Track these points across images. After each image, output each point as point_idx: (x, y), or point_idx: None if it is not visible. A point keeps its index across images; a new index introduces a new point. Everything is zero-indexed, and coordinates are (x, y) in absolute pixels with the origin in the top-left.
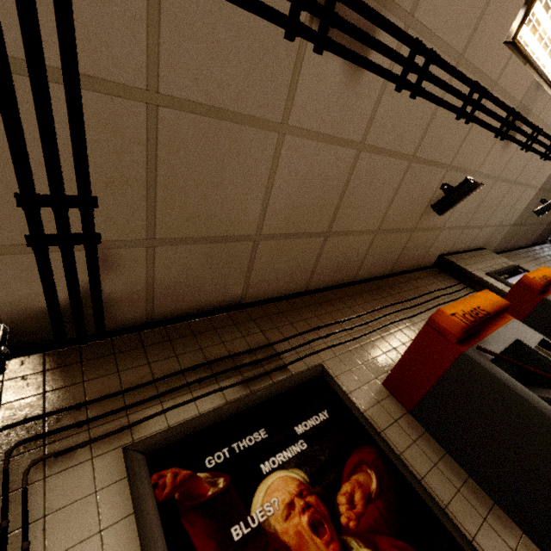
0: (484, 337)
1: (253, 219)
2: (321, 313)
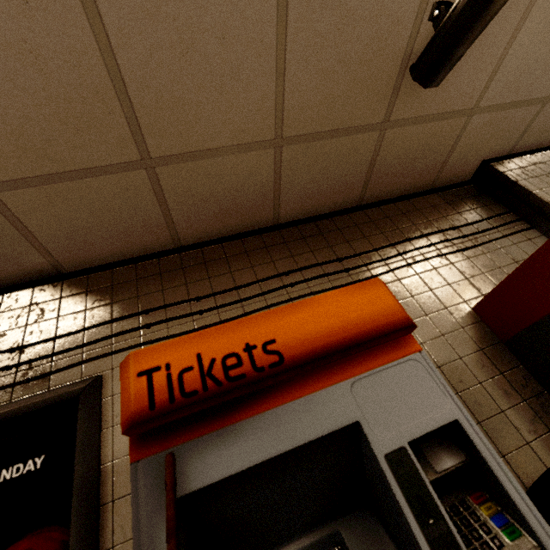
0: (248, 415)
1: None
2: (175, 285)
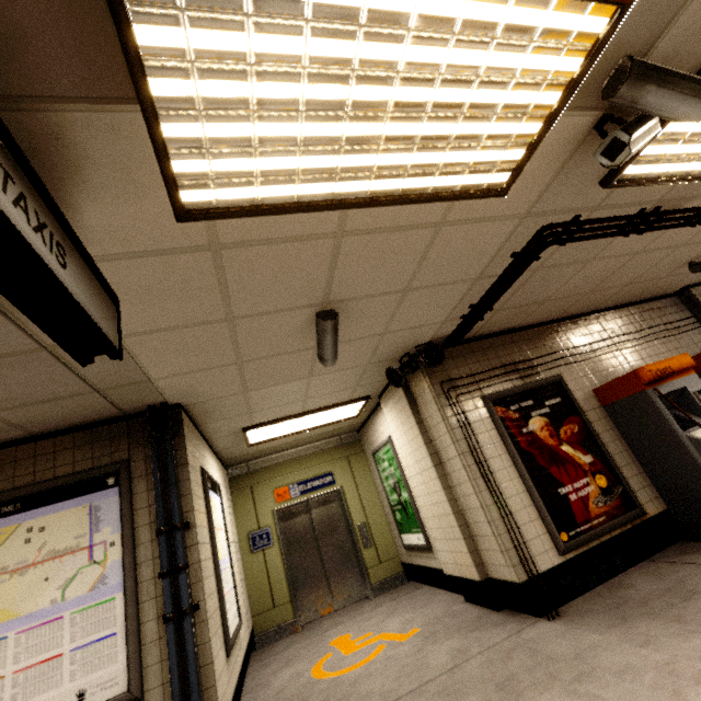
0: (663, 383)
1: (548, 295)
2: (563, 340)
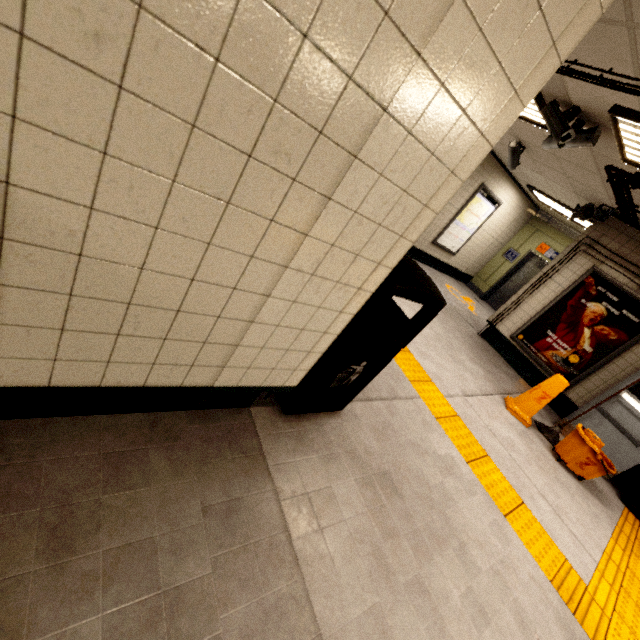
0: None
1: None
2: None
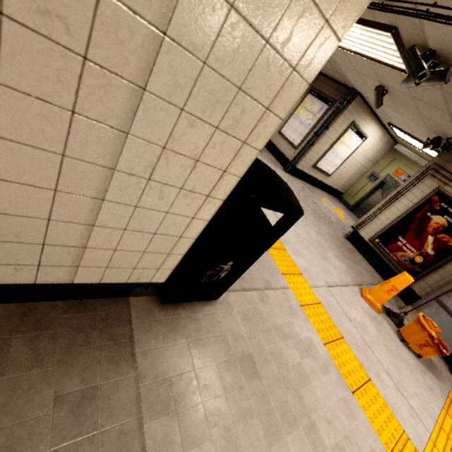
0: None
1: None
2: None
